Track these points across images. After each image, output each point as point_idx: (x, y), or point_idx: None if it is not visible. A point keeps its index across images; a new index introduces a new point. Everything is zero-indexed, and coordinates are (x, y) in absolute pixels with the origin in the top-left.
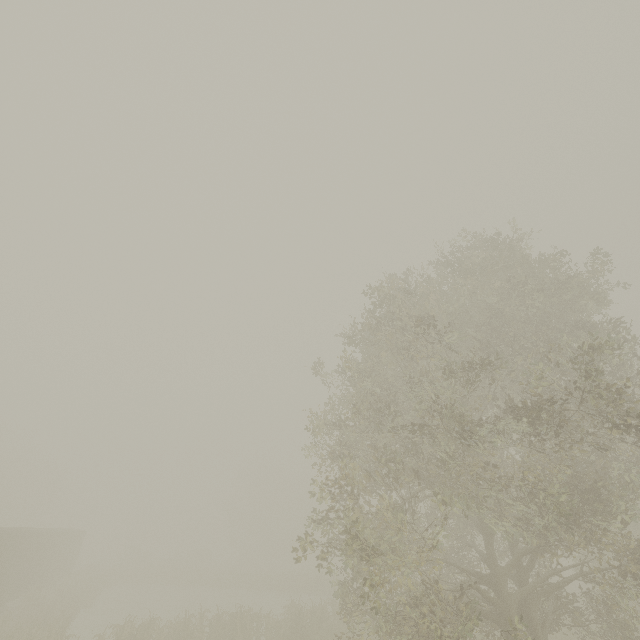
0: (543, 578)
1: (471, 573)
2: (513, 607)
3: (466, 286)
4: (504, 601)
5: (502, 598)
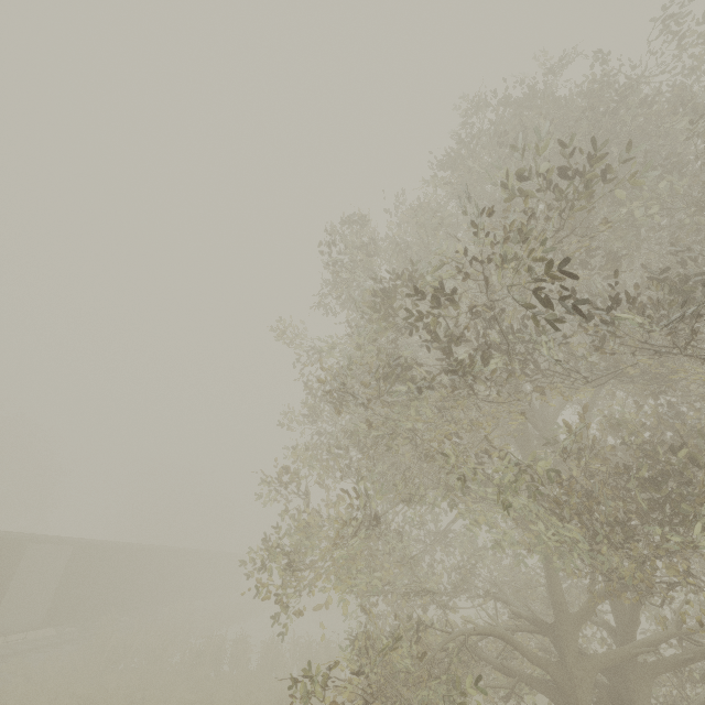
0: (650, 640)
1: (526, 619)
2: (583, 681)
3: (445, 186)
4: (566, 669)
5: (563, 663)
